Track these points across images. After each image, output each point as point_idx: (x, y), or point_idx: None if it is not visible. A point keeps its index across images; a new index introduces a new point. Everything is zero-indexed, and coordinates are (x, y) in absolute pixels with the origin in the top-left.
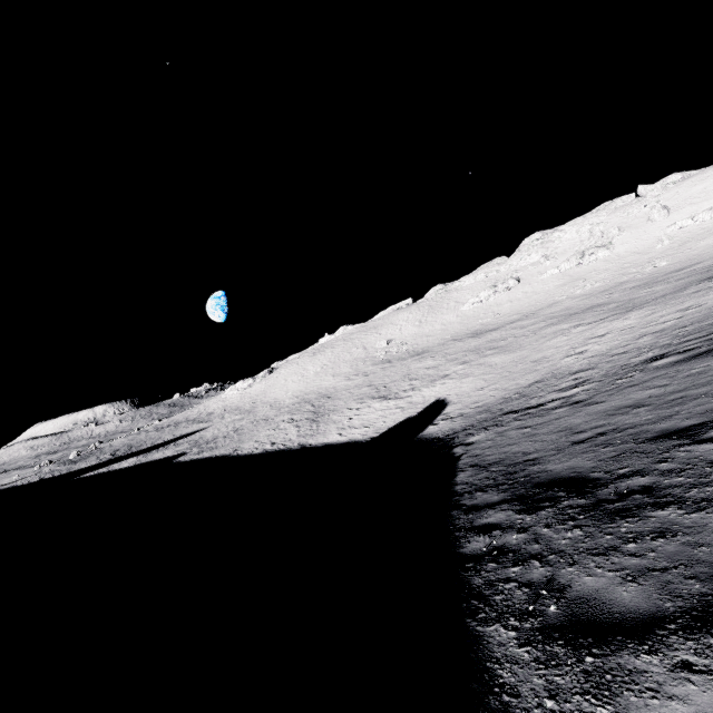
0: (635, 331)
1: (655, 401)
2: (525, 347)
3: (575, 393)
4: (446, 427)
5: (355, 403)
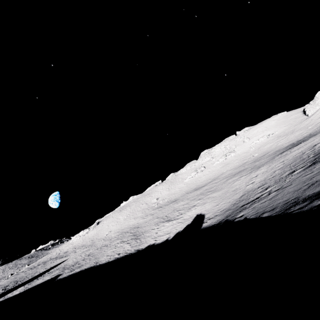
0: (269, 171)
1: (317, 174)
2: (224, 188)
3: (270, 190)
4: (213, 220)
5: (155, 226)
